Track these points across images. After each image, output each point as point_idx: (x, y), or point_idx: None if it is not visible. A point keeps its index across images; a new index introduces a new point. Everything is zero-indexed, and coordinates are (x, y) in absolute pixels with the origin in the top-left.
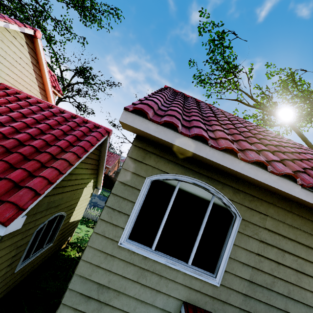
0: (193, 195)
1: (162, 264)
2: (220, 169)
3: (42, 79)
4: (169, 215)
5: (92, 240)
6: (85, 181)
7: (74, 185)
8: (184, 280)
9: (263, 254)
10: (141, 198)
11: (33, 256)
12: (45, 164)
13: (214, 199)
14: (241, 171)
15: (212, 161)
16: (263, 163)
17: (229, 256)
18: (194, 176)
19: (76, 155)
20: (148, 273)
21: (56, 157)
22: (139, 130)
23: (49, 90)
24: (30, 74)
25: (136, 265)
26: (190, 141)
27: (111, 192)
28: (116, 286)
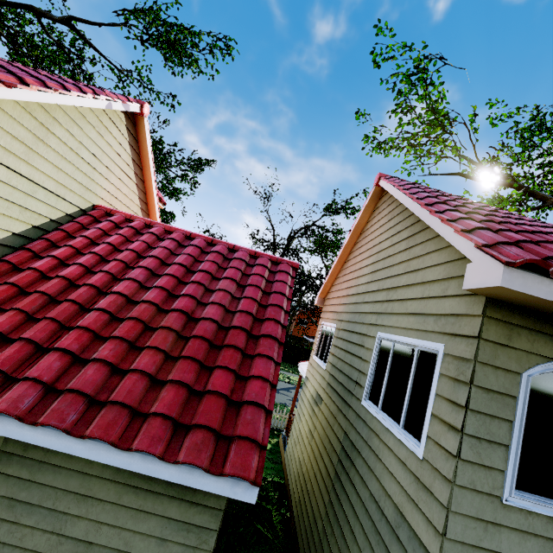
0: None
1: None
2: None
3: (144, 184)
4: None
5: (456, 501)
6: None
7: None
8: None
9: None
10: (521, 412)
11: None
12: (245, 350)
13: None
14: None
15: None
16: None
17: None
18: None
19: (278, 324)
20: None
21: (253, 334)
22: (530, 297)
23: (153, 202)
24: (129, 179)
25: (539, 535)
26: None
27: (467, 408)
28: None
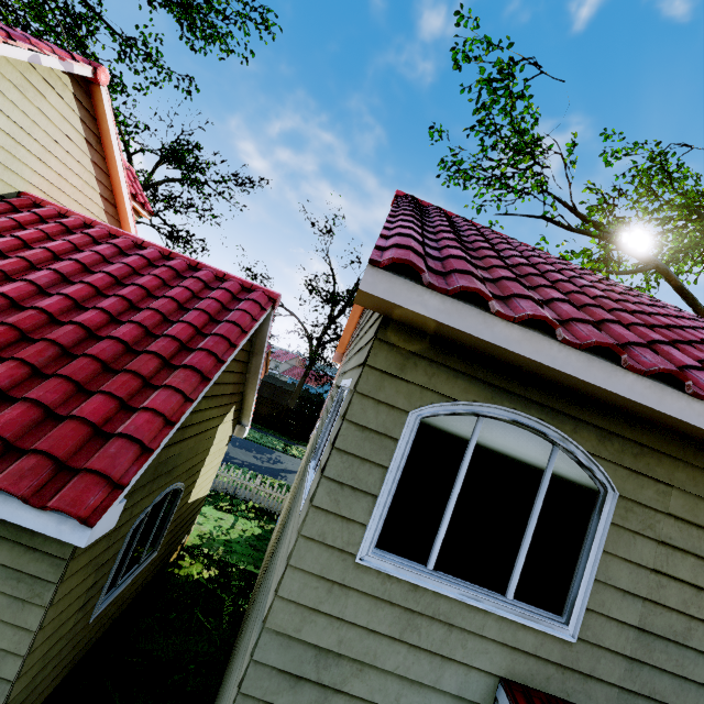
0: (511, 446)
1: (451, 599)
2: (569, 389)
3: (110, 179)
4: (461, 493)
5: (298, 554)
6: (221, 411)
7: (202, 422)
8: (500, 632)
9: (667, 569)
10: (401, 458)
11: (123, 583)
12: (150, 379)
13: (557, 454)
14: (629, 395)
15: (563, 373)
16: (678, 375)
17: (594, 576)
18: (514, 406)
19: (213, 356)
20: (424, 620)
21: (172, 363)
22: (402, 308)
23: (124, 205)
24: (83, 168)
25: (396, 604)
26: (515, 330)
27: (333, 446)
28: (356, 651)
